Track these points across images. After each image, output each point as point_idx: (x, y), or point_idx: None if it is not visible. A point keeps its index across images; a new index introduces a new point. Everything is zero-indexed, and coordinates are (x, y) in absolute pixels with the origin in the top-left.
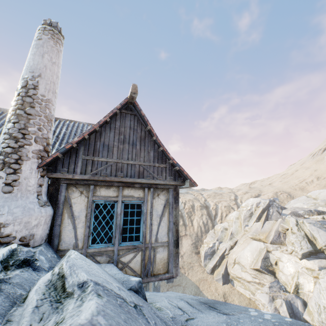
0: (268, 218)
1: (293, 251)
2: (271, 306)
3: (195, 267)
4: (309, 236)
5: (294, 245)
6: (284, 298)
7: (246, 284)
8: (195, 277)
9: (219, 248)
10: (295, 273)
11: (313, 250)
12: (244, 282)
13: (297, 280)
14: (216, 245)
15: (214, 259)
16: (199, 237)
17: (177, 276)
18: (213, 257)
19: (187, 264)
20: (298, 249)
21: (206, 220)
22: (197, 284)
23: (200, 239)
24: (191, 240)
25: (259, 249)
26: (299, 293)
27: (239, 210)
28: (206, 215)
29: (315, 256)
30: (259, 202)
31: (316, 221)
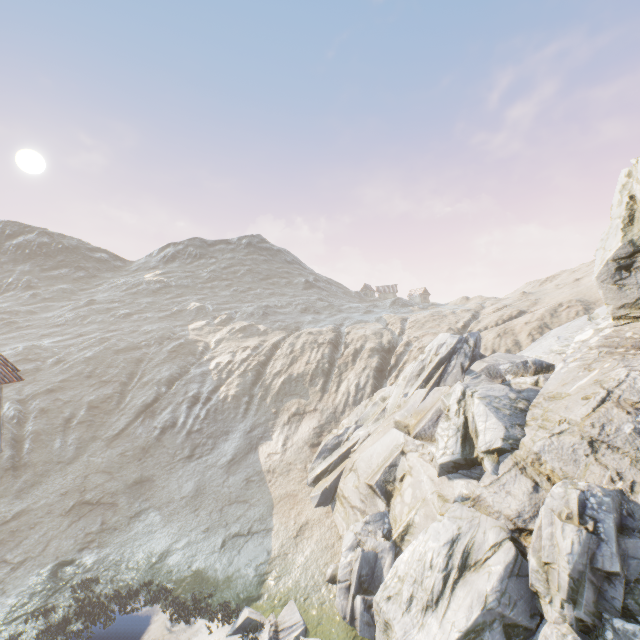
0: (441, 380)
1: (433, 458)
2: (347, 557)
3: (293, 472)
4: (470, 428)
5: (438, 445)
6: (373, 546)
7: (347, 511)
8: (281, 489)
9: (350, 438)
10: (417, 503)
11: (462, 459)
12: (347, 506)
13: (412, 517)
14: (348, 432)
15: (331, 458)
16: (337, 415)
17: (253, 486)
18: (330, 456)
19: (283, 466)
20: (438, 454)
21: (364, 381)
22: (276, 502)
23: (337, 418)
24: (319, 420)
25: (392, 448)
26: (405, 541)
27: (417, 359)
28: (372, 369)
29: (466, 472)
30: (442, 345)
31: (510, 392)
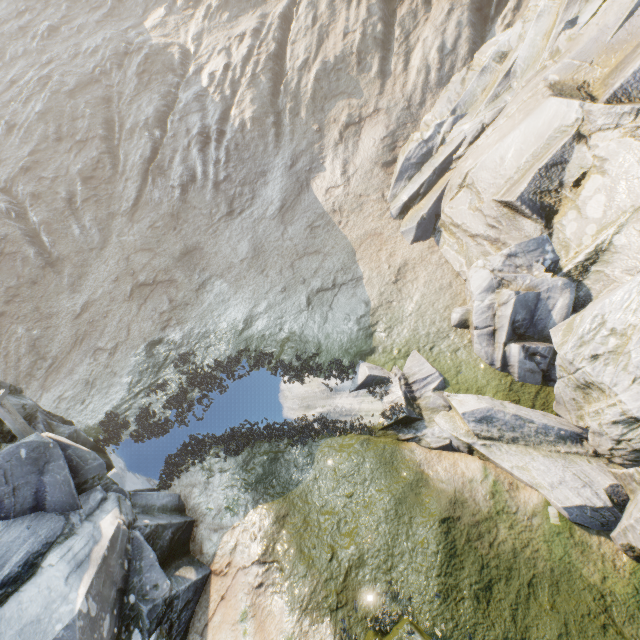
0: None
1: None
2: (483, 301)
3: (367, 206)
4: None
5: None
6: (529, 286)
7: (464, 243)
8: (357, 231)
9: (446, 140)
10: (620, 216)
11: None
12: (462, 237)
13: (609, 239)
14: (442, 131)
15: (420, 177)
16: (414, 110)
17: (321, 233)
18: (418, 174)
19: (351, 201)
20: None
21: (453, 36)
22: (356, 247)
23: (414, 115)
24: (386, 126)
25: (551, 134)
26: (590, 274)
27: None
28: (465, 7)
29: None
30: None
31: None
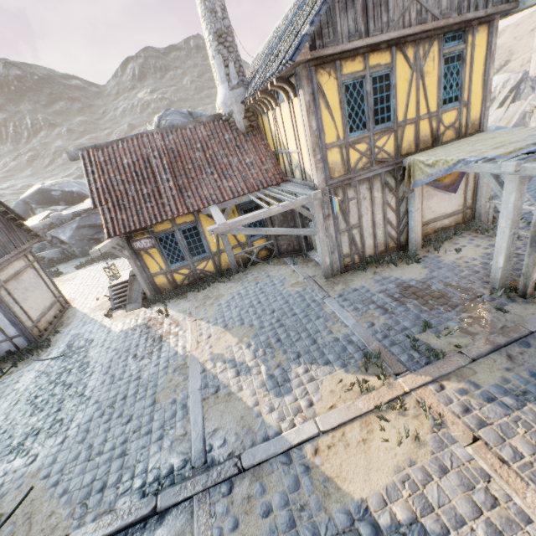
0: (515, 99)
1: None
2: None
3: None
4: None
5: None
6: None
7: None
8: None
9: None
10: None
11: None
12: None
13: None
14: None
15: None
16: None
17: None
18: None
19: None
20: None
21: None
22: None
23: None
24: None
25: None
26: None
27: None
28: None
29: None
30: (507, 81)
31: None
